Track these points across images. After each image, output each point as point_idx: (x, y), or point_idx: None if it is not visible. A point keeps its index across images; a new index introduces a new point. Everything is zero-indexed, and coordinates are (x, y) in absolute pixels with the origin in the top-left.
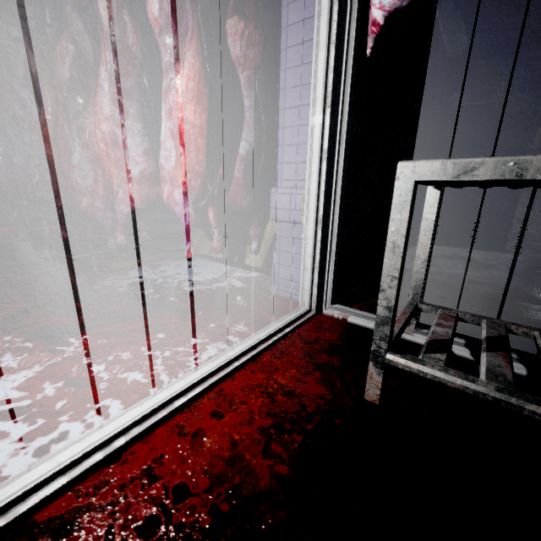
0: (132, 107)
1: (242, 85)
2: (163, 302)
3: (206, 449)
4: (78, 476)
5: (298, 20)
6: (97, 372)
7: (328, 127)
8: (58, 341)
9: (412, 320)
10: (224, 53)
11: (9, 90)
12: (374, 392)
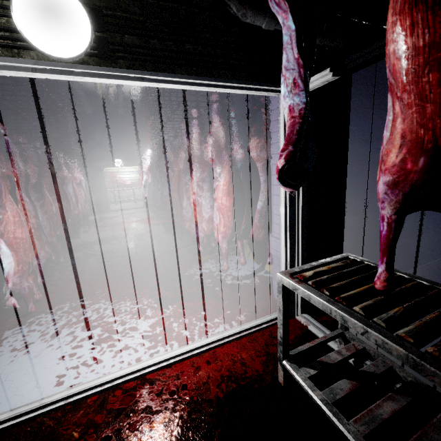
0: (205, 186)
1: (259, 170)
2: (212, 290)
3: (198, 375)
4: (158, 368)
5: (277, 153)
6: (174, 326)
7: (288, 214)
8: (165, 306)
9: (342, 342)
10: (248, 156)
11: (163, 160)
12: (281, 378)
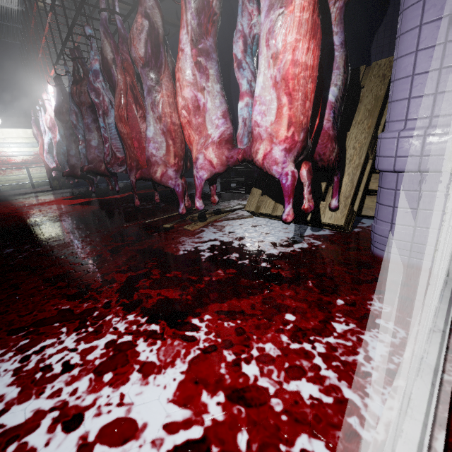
0: (211, 68)
1: (332, 20)
2: (258, 268)
3: None
4: None
5: None
6: (254, 377)
7: None
8: (182, 322)
9: None
10: None
11: (85, 84)
12: None
